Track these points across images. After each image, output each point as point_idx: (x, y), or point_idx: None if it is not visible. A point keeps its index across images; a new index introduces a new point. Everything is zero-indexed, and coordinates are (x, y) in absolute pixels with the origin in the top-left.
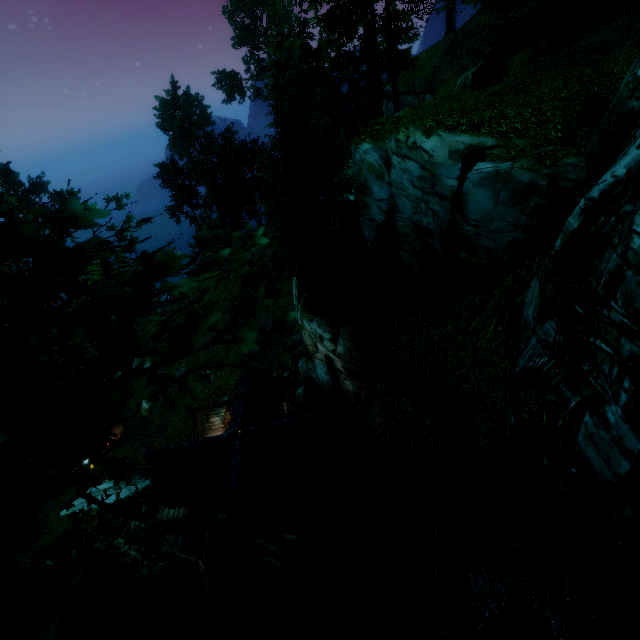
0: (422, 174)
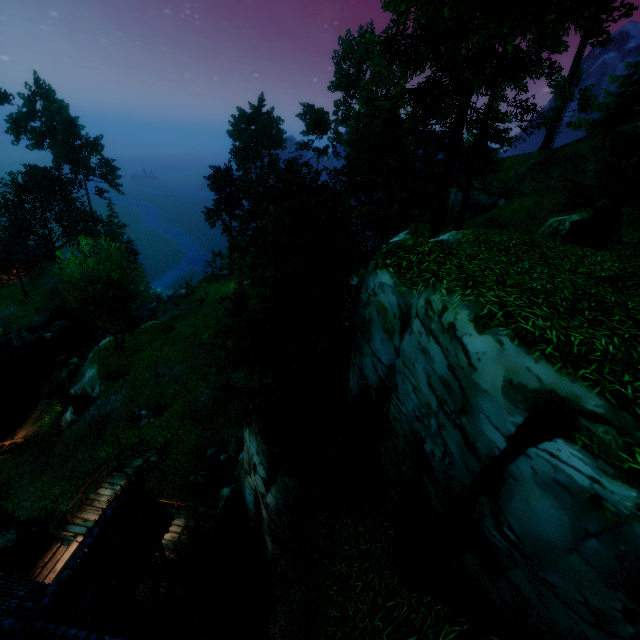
0: (448, 379)
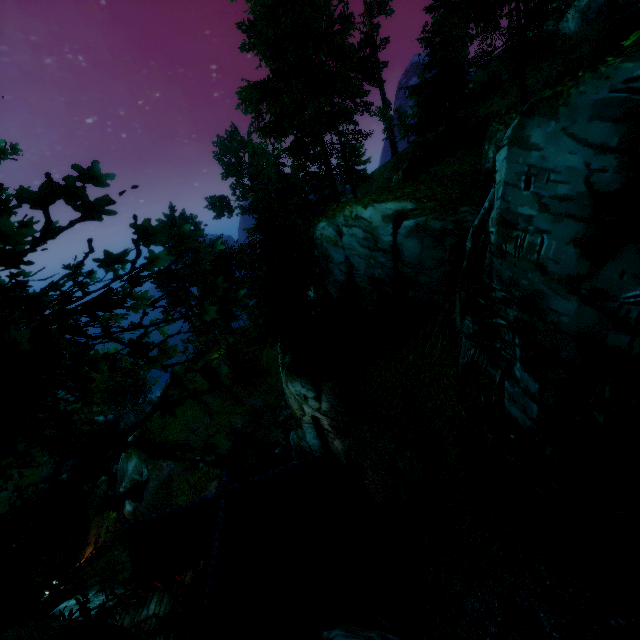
0: (366, 237)
